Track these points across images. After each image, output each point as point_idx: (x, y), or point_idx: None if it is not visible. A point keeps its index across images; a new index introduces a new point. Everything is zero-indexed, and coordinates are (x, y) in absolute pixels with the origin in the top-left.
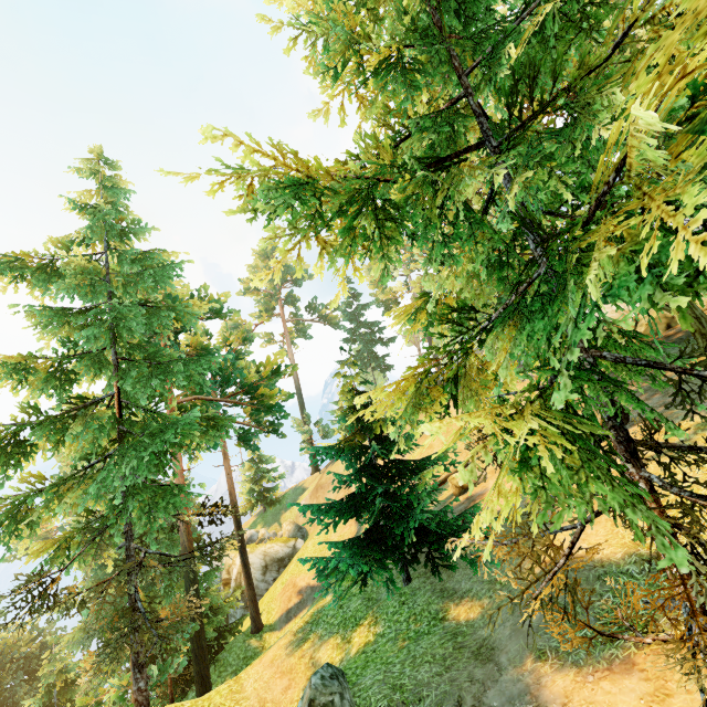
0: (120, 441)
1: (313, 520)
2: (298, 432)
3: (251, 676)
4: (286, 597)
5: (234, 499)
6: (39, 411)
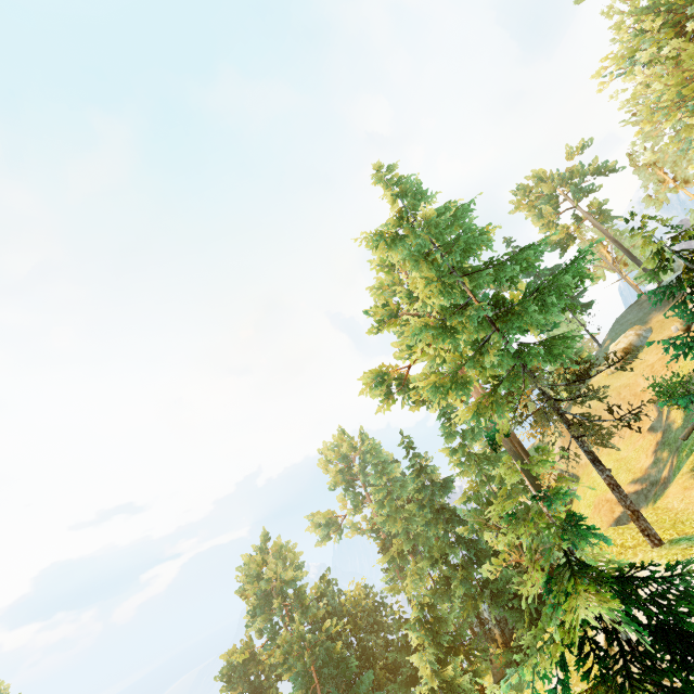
0: (493, 324)
1: (675, 355)
2: None
3: (671, 501)
4: (605, 510)
5: (512, 433)
6: (444, 311)
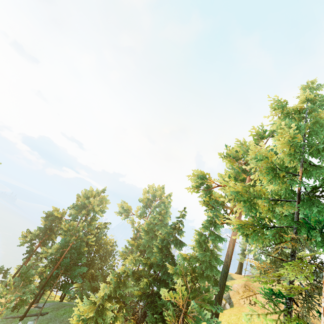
0: (299, 198)
1: None
2: (240, 247)
3: None
4: None
5: None
6: (282, 164)
